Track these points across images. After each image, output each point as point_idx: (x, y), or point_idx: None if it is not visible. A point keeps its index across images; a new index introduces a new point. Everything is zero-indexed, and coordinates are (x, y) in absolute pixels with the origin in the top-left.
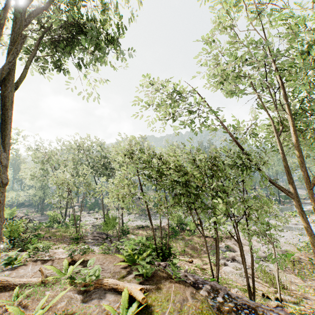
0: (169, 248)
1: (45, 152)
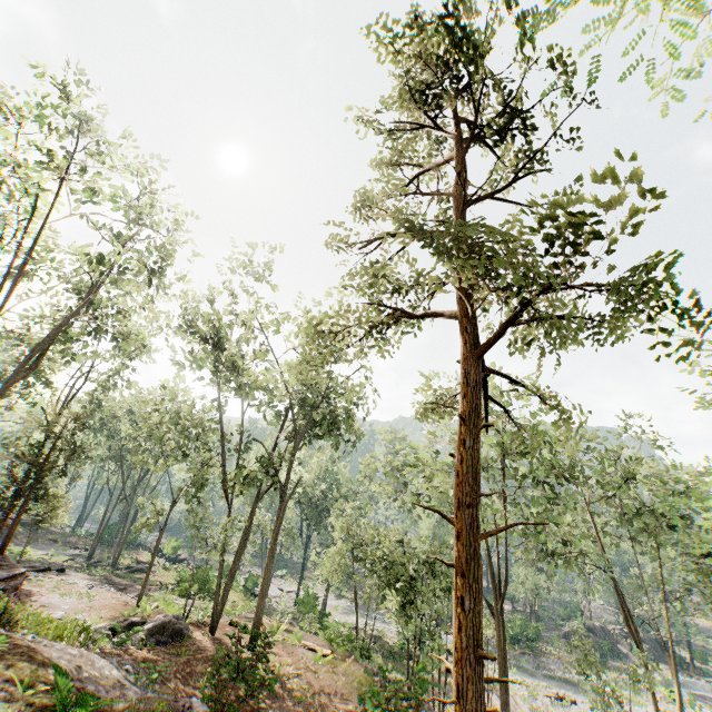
0: (370, 648)
1: None
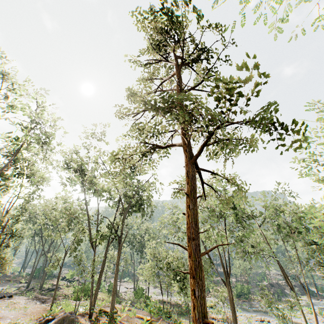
0: (170, 311)
1: None
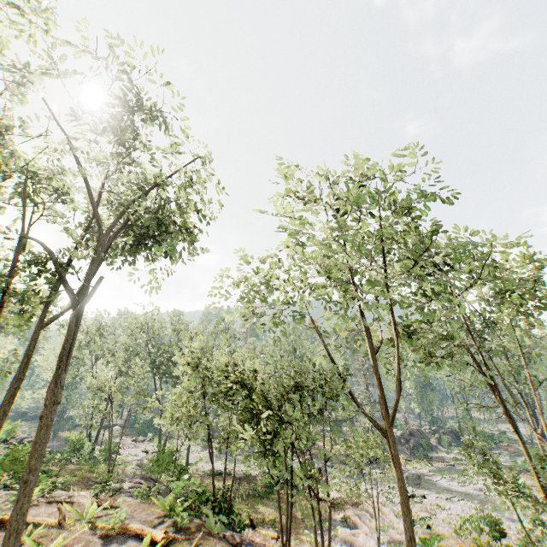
0: (231, 501)
1: (86, 331)
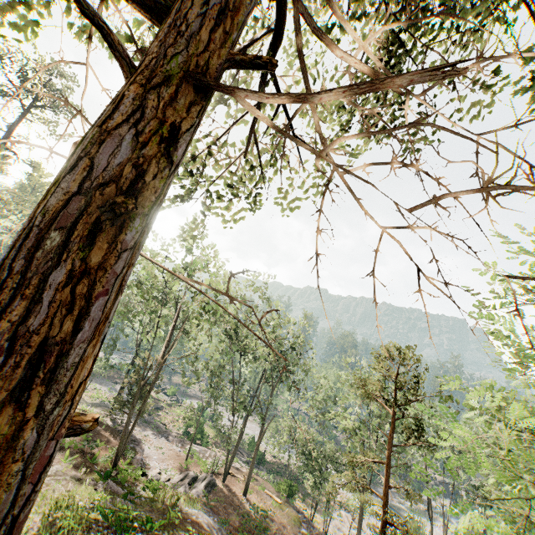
0: (293, 491)
1: None
